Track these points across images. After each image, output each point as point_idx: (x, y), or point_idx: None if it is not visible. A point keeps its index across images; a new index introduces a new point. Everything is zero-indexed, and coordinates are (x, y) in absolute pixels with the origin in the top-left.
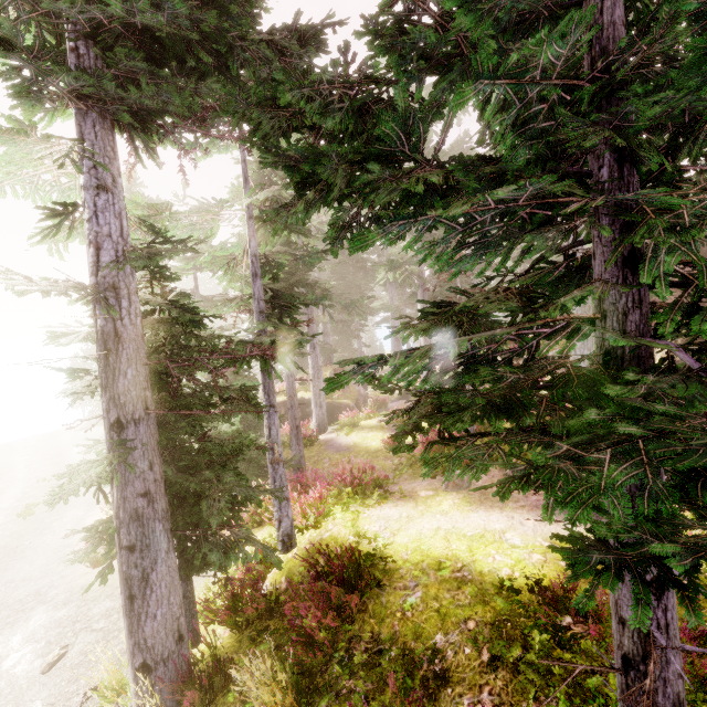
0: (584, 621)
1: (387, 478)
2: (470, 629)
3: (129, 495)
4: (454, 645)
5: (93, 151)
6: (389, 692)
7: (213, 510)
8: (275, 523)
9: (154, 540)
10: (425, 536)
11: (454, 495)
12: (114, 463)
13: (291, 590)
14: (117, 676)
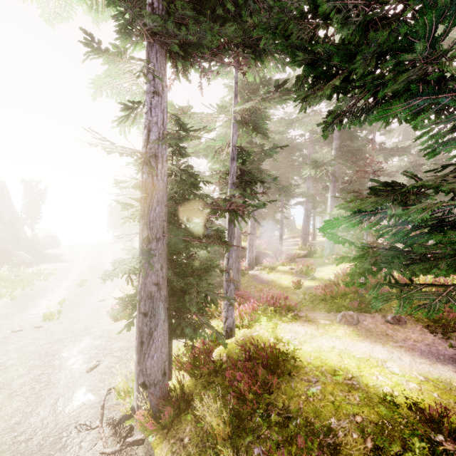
0: (455, 442)
1: (295, 306)
2: (357, 421)
3: (148, 283)
4: (344, 429)
5: (154, 69)
6: (294, 446)
7: (193, 302)
8: (223, 319)
9: (158, 312)
10: (324, 350)
11: (346, 327)
12: (142, 262)
13: (229, 362)
14: (126, 385)
